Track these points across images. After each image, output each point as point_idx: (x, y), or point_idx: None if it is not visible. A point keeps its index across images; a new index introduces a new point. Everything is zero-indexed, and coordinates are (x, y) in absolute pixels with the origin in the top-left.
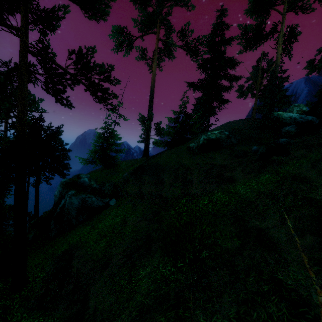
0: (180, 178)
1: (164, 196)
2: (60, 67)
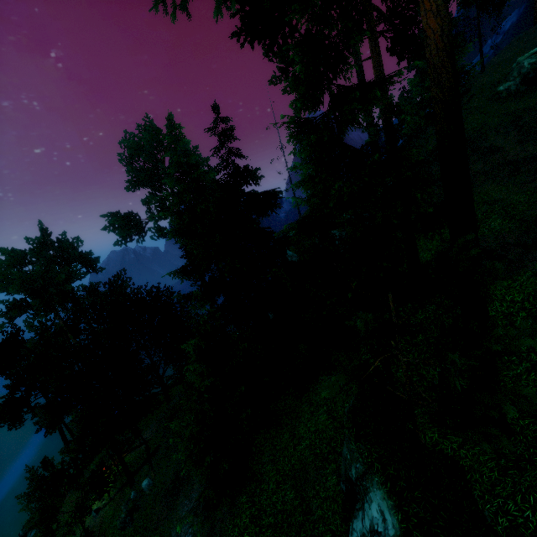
0: (536, 125)
1: (520, 159)
2: (385, 18)
